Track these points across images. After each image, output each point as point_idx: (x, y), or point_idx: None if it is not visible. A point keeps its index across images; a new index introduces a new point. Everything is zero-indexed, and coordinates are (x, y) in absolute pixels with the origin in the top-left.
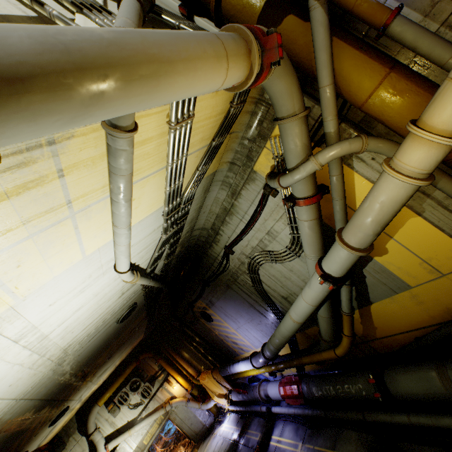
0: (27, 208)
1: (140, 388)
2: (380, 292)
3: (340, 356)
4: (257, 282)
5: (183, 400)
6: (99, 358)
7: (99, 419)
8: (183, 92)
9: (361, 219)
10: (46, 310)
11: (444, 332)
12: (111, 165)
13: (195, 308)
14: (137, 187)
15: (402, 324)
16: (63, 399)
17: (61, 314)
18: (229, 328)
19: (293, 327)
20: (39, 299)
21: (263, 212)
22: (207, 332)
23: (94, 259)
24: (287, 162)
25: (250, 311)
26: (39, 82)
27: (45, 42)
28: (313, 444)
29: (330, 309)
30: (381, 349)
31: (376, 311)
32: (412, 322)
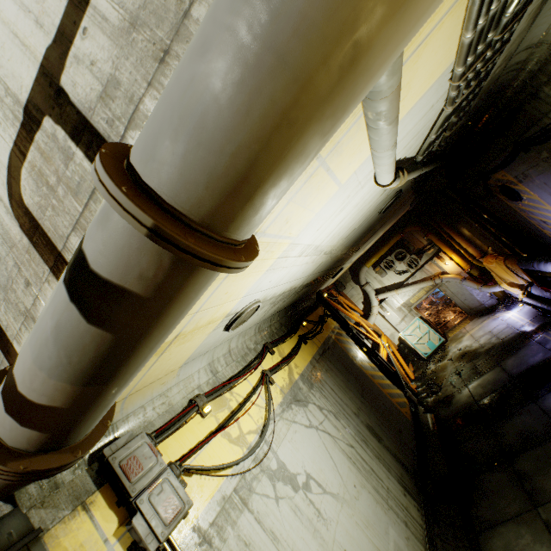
0: None
1: (406, 259)
2: None
3: None
4: None
5: (456, 277)
6: (363, 238)
7: (368, 276)
8: None
9: None
10: (315, 234)
11: None
12: None
13: (490, 181)
14: (405, 70)
15: None
16: (338, 266)
17: (327, 231)
18: None
19: None
20: (308, 231)
21: None
22: (505, 213)
23: (351, 182)
24: None
25: None
26: (261, 164)
27: (243, 73)
28: None
29: None
30: None
31: None
32: None
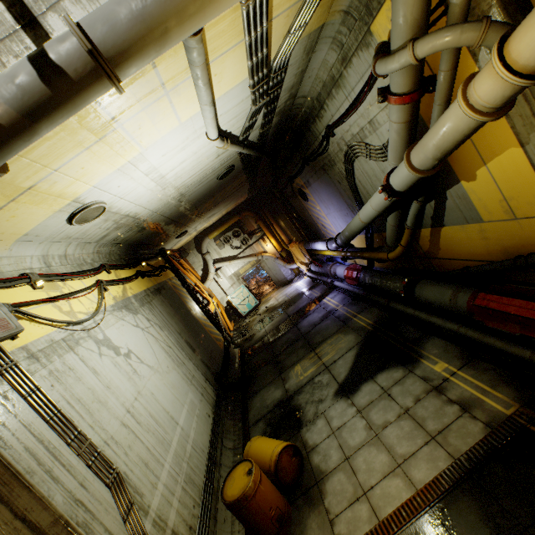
0: (138, 92)
1: (240, 237)
2: (454, 218)
3: (390, 259)
4: (350, 174)
5: (272, 256)
6: (206, 203)
7: (210, 247)
8: (230, 6)
9: (427, 139)
10: (161, 159)
11: (486, 268)
12: (187, 57)
13: (294, 185)
14: (217, 64)
15: (462, 252)
16: (183, 224)
17: (171, 164)
18: (320, 212)
19: (359, 225)
20: (155, 151)
21: (369, 95)
22: (302, 210)
23: (189, 126)
24: (391, 40)
25: (340, 202)
26: (133, 49)
27: (132, 18)
28: (348, 308)
29: (397, 219)
30: (437, 268)
31: (444, 235)
32: (471, 253)
